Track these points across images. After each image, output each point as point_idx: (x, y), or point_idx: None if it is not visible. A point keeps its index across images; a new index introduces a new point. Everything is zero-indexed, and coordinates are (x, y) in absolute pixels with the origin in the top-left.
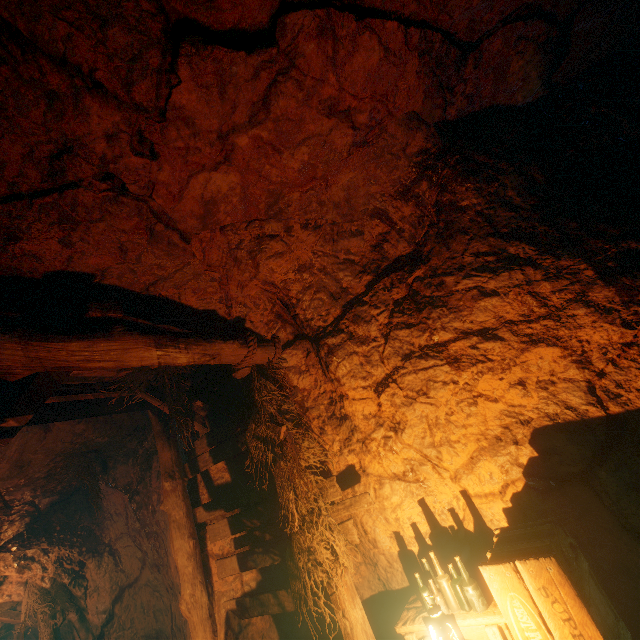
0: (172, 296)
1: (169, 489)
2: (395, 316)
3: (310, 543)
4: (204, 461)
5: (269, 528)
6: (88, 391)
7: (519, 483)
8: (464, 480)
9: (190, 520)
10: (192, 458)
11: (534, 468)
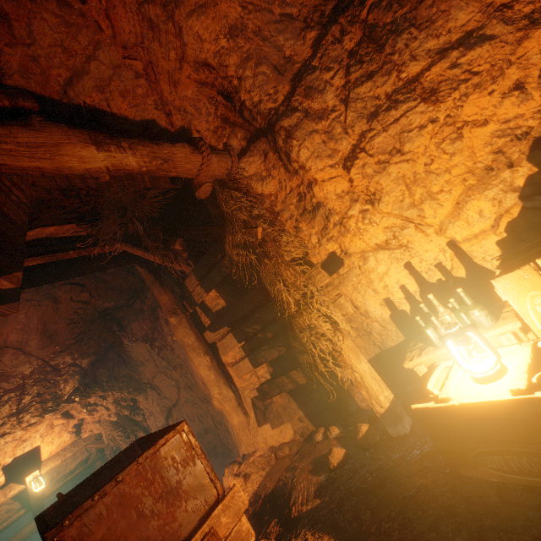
0: (99, 104)
1: (176, 323)
2: (352, 71)
3: (309, 322)
4: (198, 294)
5: (269, 328)
6: (69, 249)
7: (515, 209)
8: (450, 230)
9: (201, 343)
10: (187, 296)
11: (533, 186)
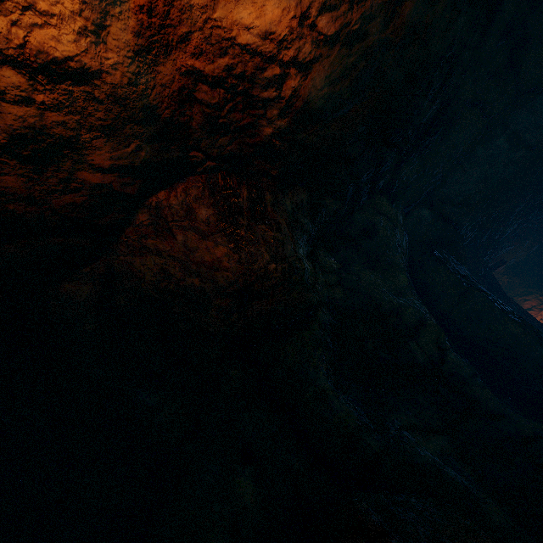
0: None
1: None
2: None
3: None
4: None
5: None
6: None
7: None
8: None
9: None
10: None
11: None
